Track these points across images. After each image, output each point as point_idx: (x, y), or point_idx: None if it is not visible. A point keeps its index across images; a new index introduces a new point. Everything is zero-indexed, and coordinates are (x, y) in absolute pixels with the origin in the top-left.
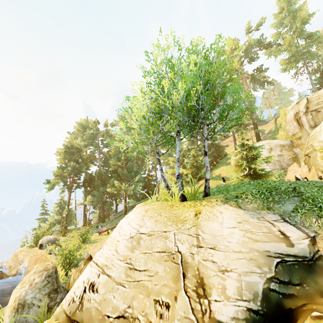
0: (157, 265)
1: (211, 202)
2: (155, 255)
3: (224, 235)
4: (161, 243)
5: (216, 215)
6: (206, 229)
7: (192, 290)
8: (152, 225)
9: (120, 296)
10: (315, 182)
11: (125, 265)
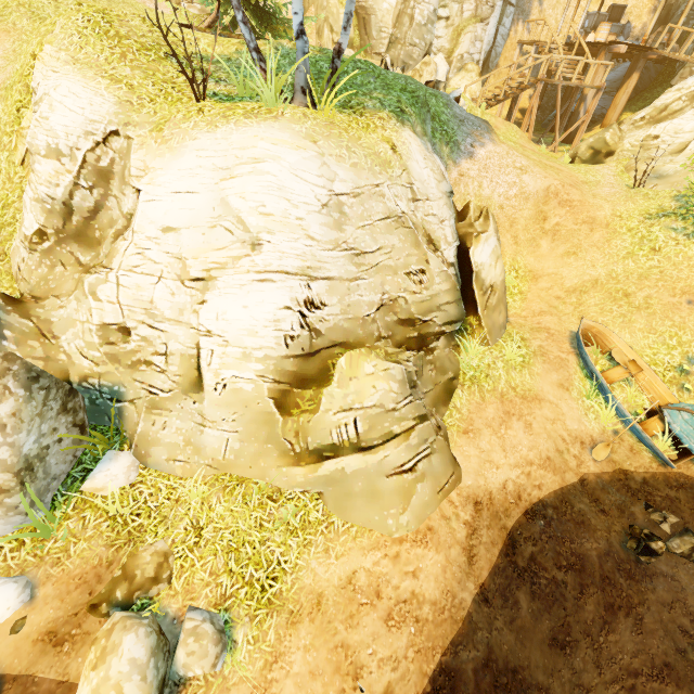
0: (390, 238)
1: (386, 121)
2: (380, 226)
3: (427, 180)
4: (380, 206)
5: (410, 150)
6: (415, 175)
7: (429, 249)
8: (350, 175)
9: (369, 290)
10: (421, 84)
11: (344, 254)
